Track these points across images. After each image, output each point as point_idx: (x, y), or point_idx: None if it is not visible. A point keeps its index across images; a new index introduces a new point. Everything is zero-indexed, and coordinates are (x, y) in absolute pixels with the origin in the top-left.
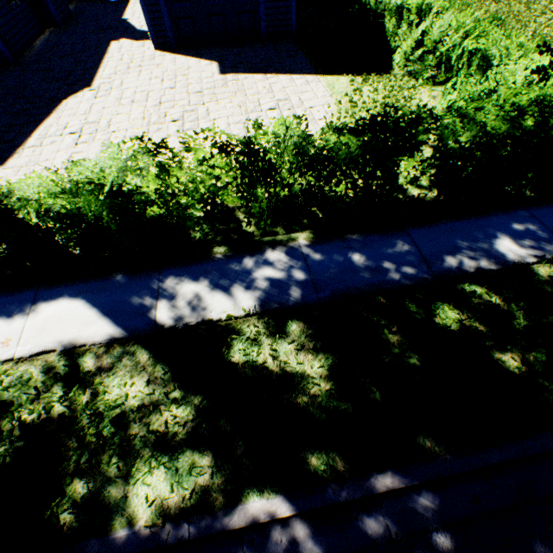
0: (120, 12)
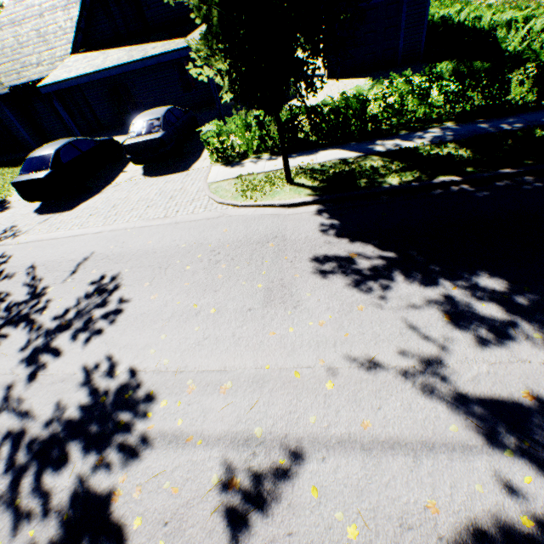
0: None
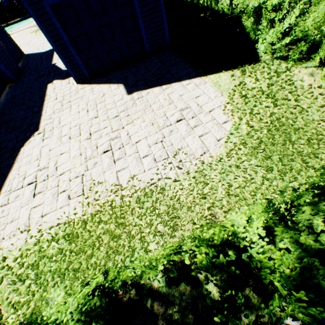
0: (50, 59)
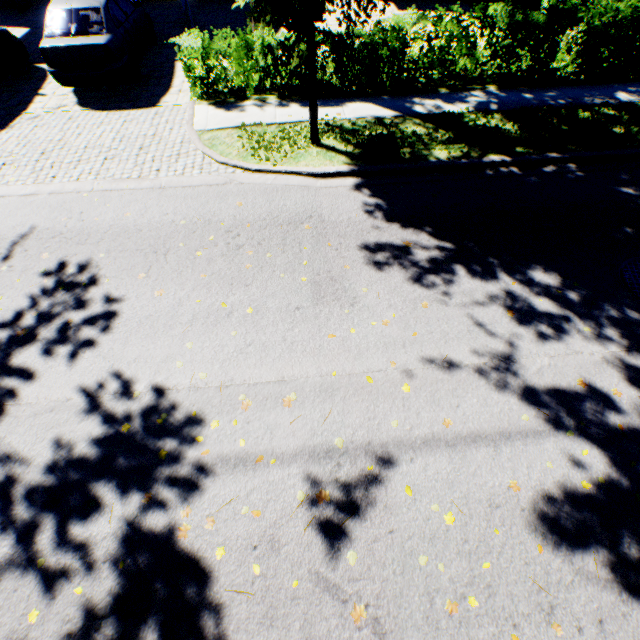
0: None
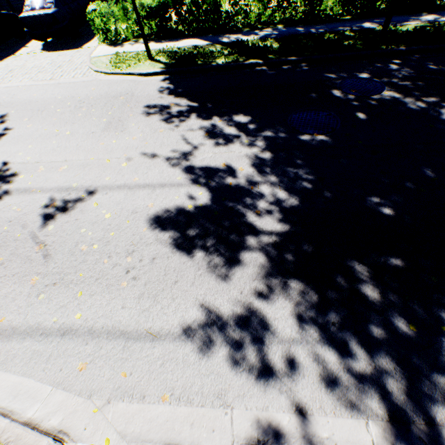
0: None
